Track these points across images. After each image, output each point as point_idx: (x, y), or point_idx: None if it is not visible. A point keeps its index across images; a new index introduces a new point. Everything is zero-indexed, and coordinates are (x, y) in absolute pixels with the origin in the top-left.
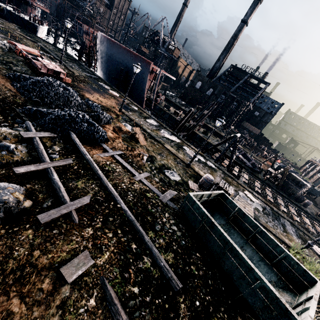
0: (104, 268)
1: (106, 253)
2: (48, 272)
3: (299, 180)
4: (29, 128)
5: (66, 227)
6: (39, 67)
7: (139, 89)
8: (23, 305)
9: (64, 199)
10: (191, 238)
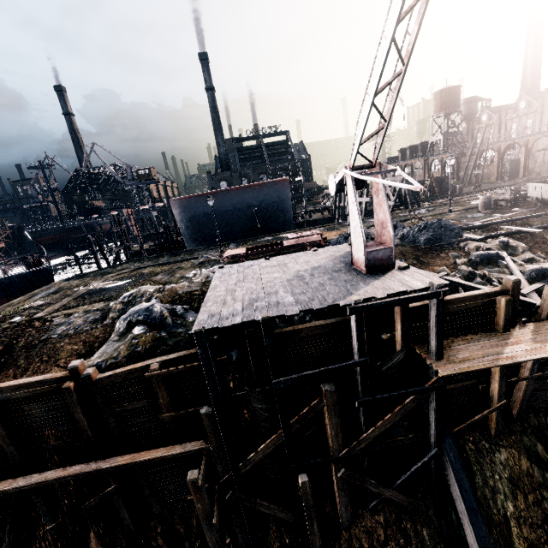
0: None
1: None
2: None
3: (442, 177)
4: (464, 239)
5: None
6: (309, 242)
7: (282, 216)
8: None
9: None
10: None
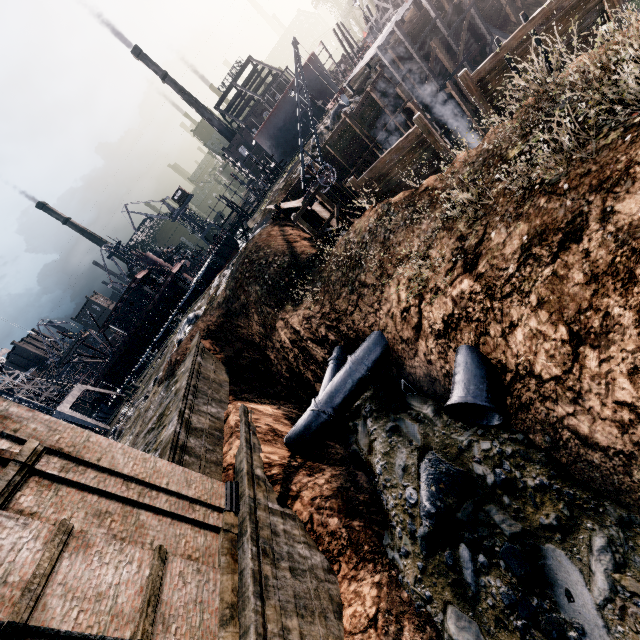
0: None
1: None
2: None
3: None
4: None
5: None
6: None
7: (327, 87)
8: None
9: None
10: None
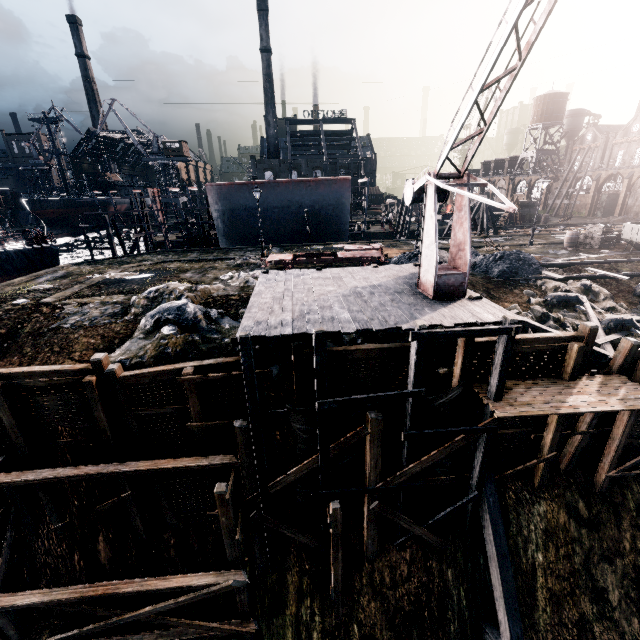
0: None
1: None
2: None
3: (528, 202)
4: (542, 277)
5: None
6: (367, 257)
7: (337, 222)
8: None
9: None
10: None
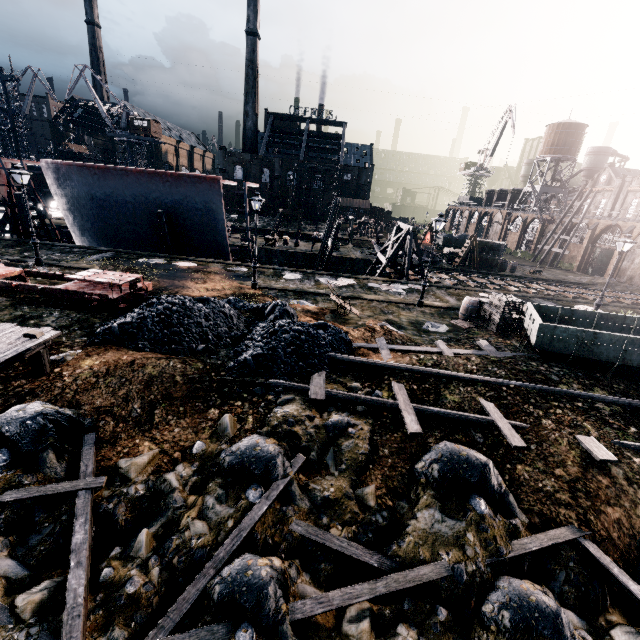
0: (603, 434)
1: (585, 425)
2: (590, 473)
3: (492, 243)
4: (296, 387)
5: (531, 436)
6: (93, 294)
7: (211, 233)
8: (615, 508)
9: (483, 419)
10: (572, 367)
